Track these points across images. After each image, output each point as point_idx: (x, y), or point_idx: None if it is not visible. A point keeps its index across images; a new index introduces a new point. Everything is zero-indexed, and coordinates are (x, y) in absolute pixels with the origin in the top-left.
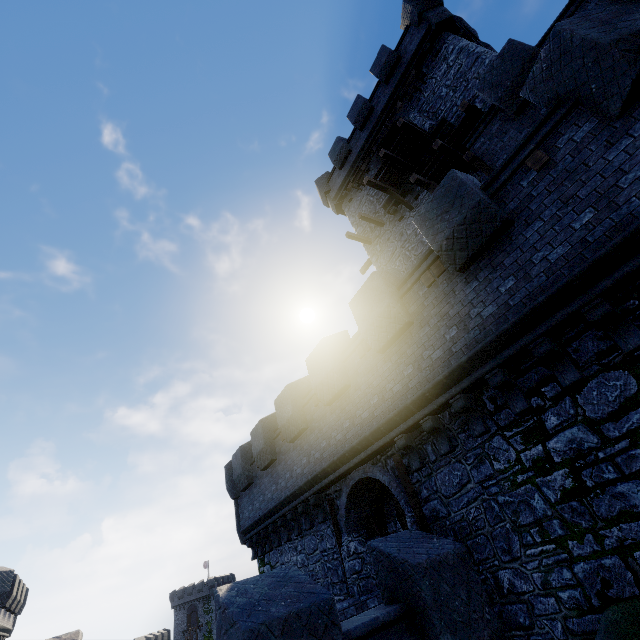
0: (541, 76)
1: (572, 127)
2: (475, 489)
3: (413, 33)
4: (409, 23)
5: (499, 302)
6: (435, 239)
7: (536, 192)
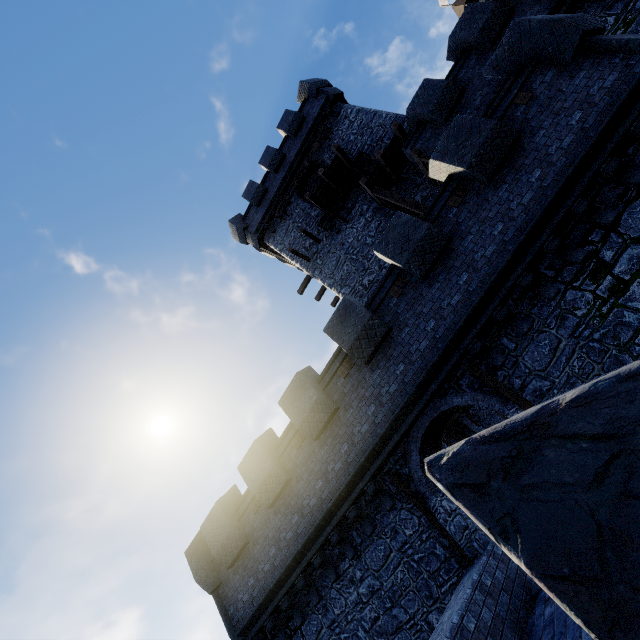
0: (503, 55)
1: (540, 76)
2: (569, 344)
3: (313, 102)
4: (307, 96)
5: (534, 188)
6: (463, 161)
7: (530, 116)
